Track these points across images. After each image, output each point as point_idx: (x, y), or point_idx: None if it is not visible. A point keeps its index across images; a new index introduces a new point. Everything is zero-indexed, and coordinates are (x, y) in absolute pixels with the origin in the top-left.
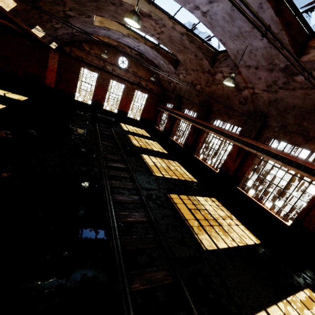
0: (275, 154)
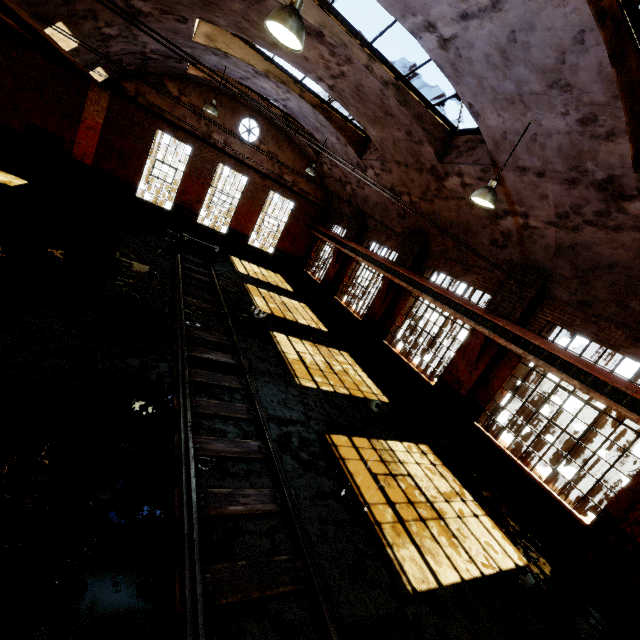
0: (565, 362)
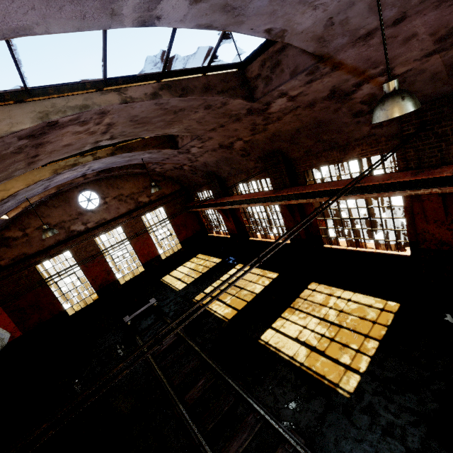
0: None
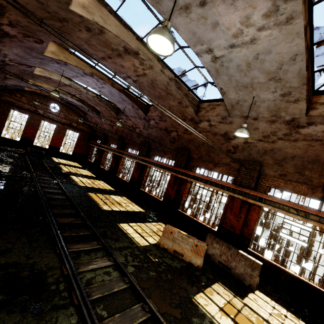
0: (152, 162)
